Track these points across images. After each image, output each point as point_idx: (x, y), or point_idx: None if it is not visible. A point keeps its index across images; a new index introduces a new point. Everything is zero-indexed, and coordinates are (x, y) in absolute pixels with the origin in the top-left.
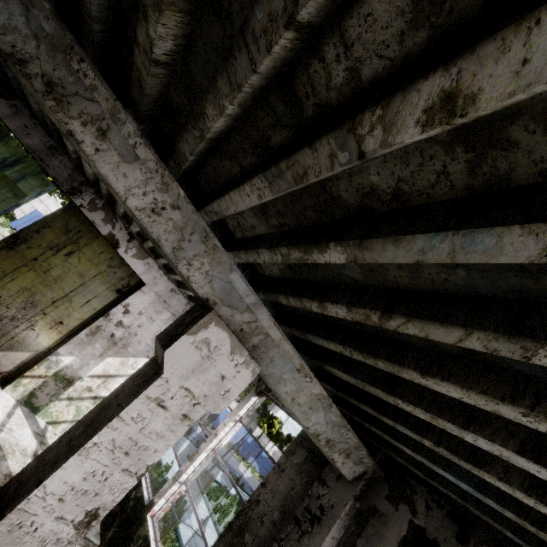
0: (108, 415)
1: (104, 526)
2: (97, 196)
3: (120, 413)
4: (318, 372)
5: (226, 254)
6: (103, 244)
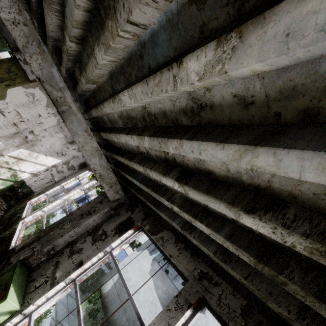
0: None
1: None
2: None
3: None
4: (107, 147)
5: (49, 56)
6: None
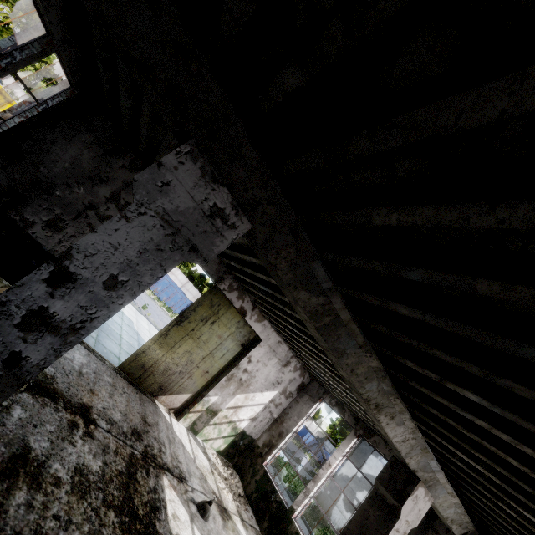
0: None
1: (258, 517)
2: (234, 280)
3: None
4: None
5: (432, 454)
6: (234, 312)
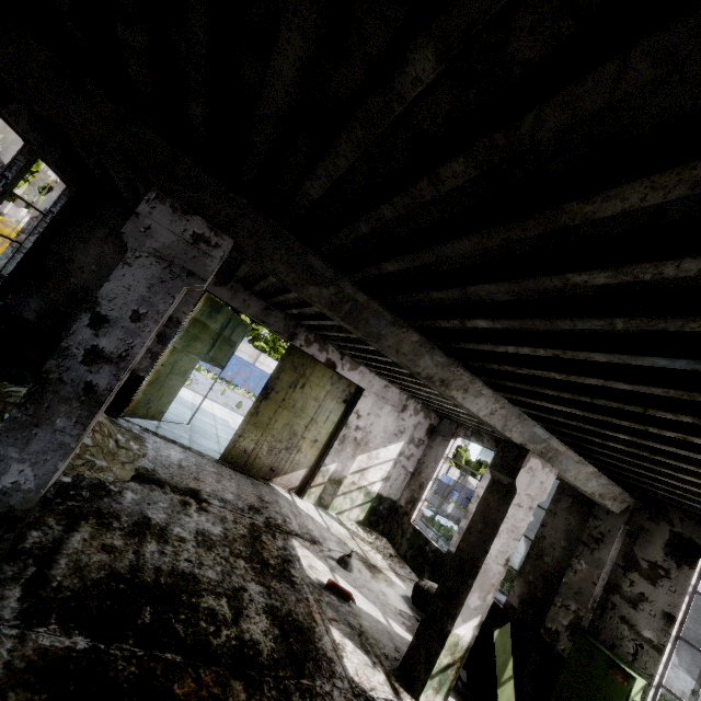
0: (497, 517)
1: (417, 572)
2: (308, 332)
3: (506, 515)
4: (579, 451)
5: (531, 420)
6: (322, 368)
